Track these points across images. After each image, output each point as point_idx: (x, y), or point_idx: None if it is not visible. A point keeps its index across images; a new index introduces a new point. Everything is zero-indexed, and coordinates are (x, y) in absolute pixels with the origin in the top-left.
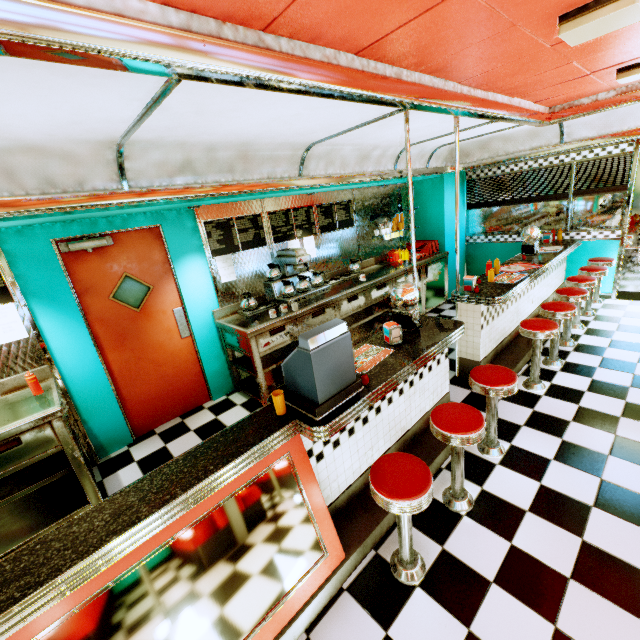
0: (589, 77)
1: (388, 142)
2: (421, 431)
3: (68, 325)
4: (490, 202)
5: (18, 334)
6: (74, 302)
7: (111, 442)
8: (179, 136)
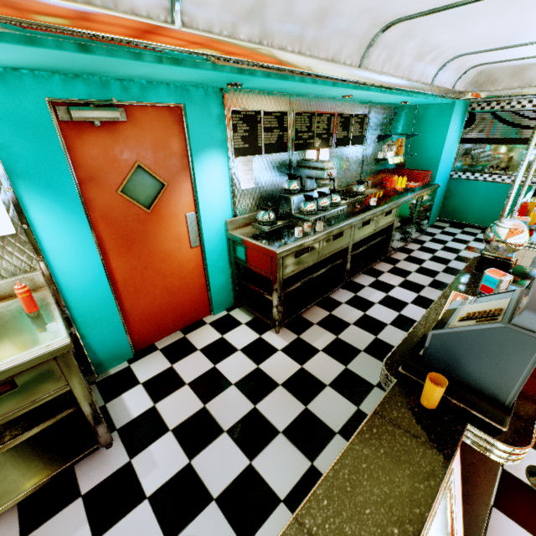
0: None
1: (453, 43)
2: None
3: (66, 221)
4: (489, 138)
5: (1, 228)
6: (75, 192)
7: (110, 358)
8: None
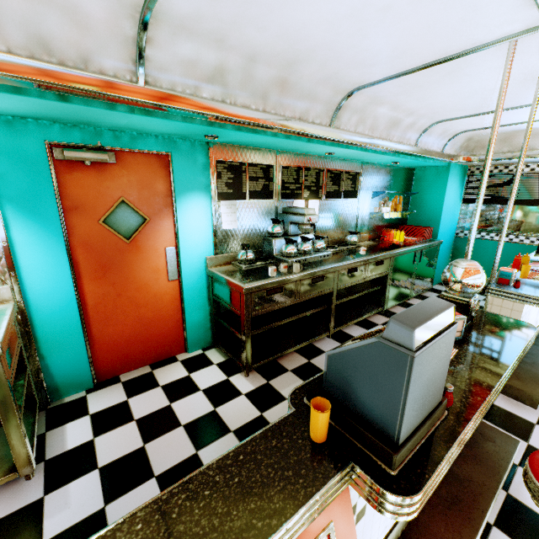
0: None
1: (425, 110)
2: None
3: (45, 243)
4: (490, 199)
5: None
6: (57, 218)
7: (68, 384)
8: (222, 21)
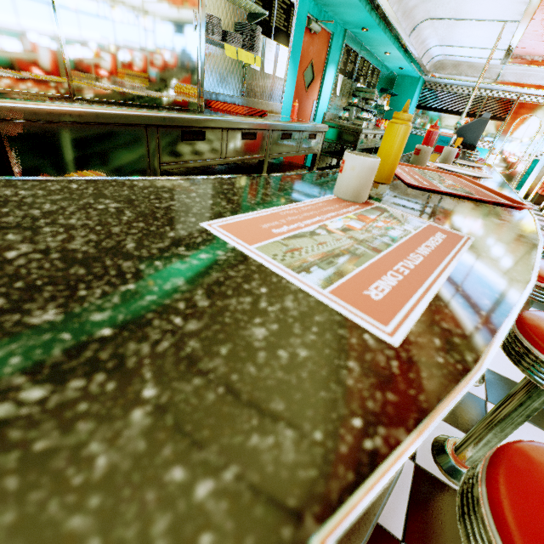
0: None
1: (441, 37)
2: None
3: (291, 81)
4: (432, 108)
5: (282, 73)
6: (298, 66)
7: None
8: None
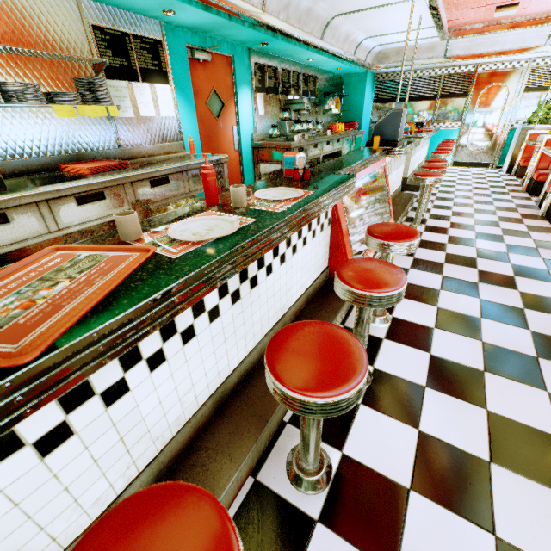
0: (483, 8)
1: (364, 30)
2: (394, 198)
3: (189, 116)
4: (389, 99)
5: (170, 112)
6: (193, 99)
7: None
8: None
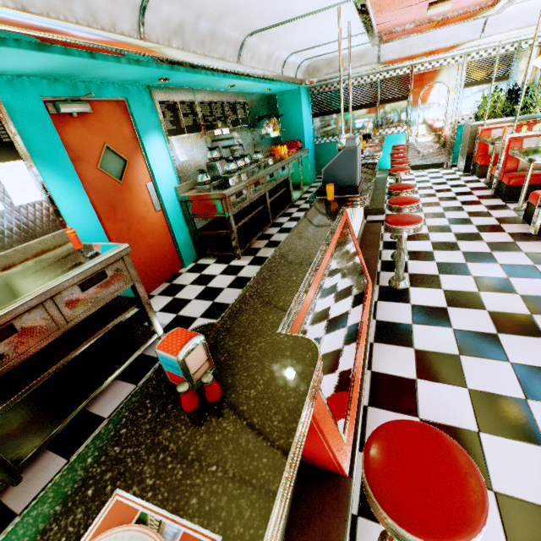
0: (415, 6)
1: (287, 45)
2: (361, 236)
3: (71, 191)
4: (329, 111)
5: (32, 195)
6: (72, 167)
7: None
8: None
